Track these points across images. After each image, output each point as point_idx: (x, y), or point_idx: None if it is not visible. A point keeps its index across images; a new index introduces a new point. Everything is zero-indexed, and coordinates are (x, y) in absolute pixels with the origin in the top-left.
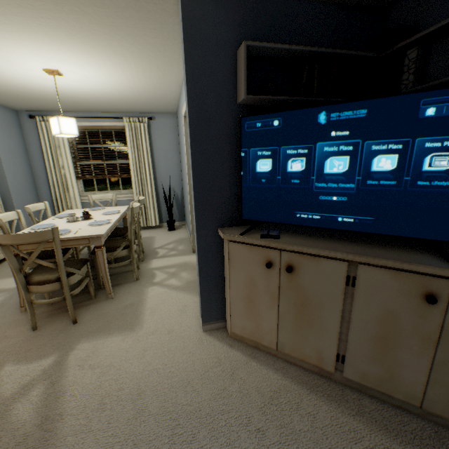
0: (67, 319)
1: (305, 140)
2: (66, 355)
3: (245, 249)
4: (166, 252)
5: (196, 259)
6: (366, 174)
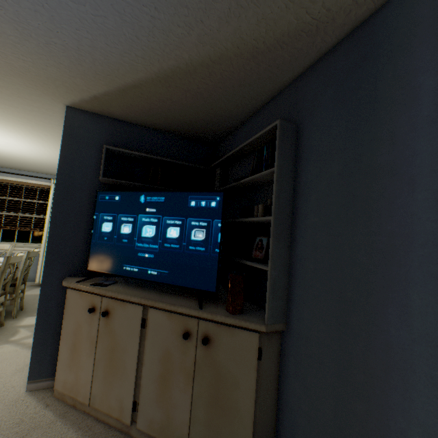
0: None
1: (133, 212)
2: None
3: (79, 295)
4: None
5: None
6: (164, 239)
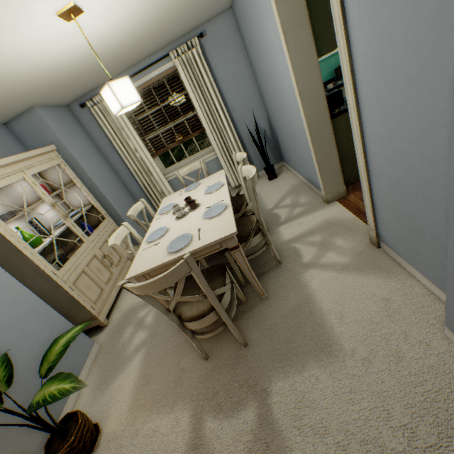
0: (233, 339)
1: None
2: (266, 404)
3: None
4: (289, 213)
5: (338, 212)
6: None
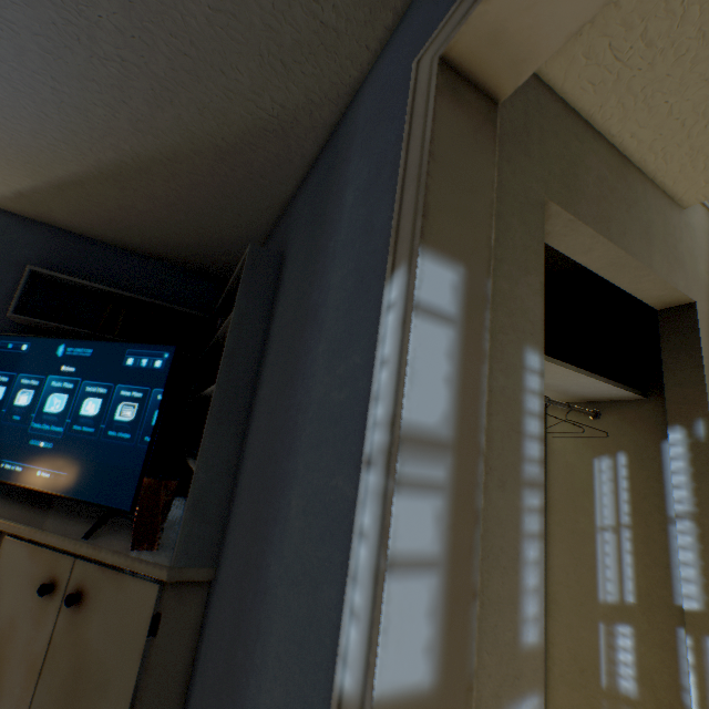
0: None
1: (42, 370)
2: None
3: None
4: None
5: None
6: (76, 417)
